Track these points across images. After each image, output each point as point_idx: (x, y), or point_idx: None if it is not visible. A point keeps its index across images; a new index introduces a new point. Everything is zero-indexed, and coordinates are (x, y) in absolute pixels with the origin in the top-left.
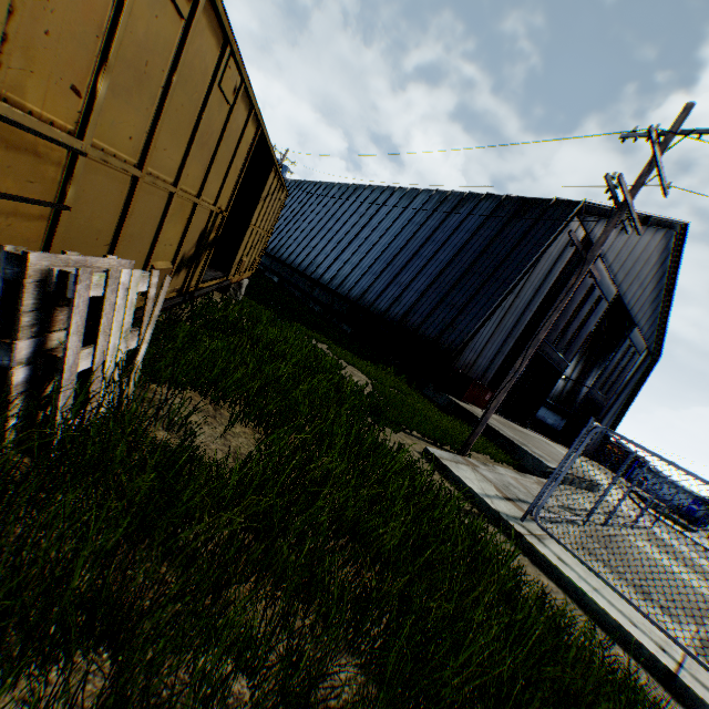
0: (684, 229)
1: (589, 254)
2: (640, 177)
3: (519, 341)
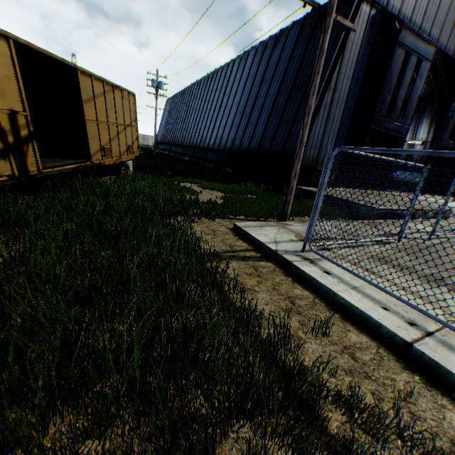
0: None
1: (328, 6)
2: None
3: (351, 126)
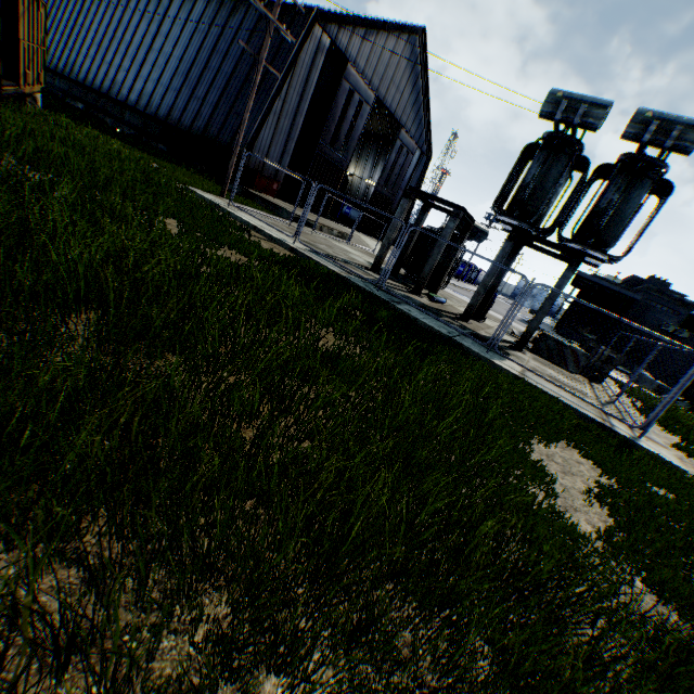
0: (425, 35)
1: (260, 58)
2: (277, 1)
3: (298, 143)
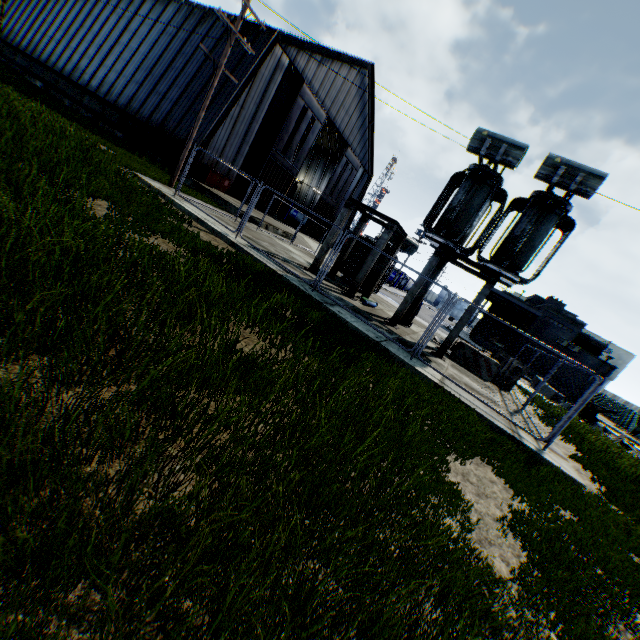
0: (373, 70)
1: (220, 64)
2: (240, 15)
3: (252, 147)
